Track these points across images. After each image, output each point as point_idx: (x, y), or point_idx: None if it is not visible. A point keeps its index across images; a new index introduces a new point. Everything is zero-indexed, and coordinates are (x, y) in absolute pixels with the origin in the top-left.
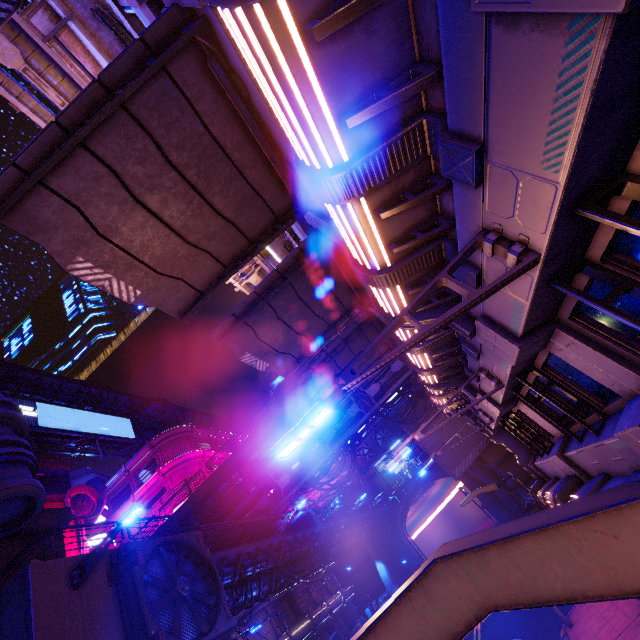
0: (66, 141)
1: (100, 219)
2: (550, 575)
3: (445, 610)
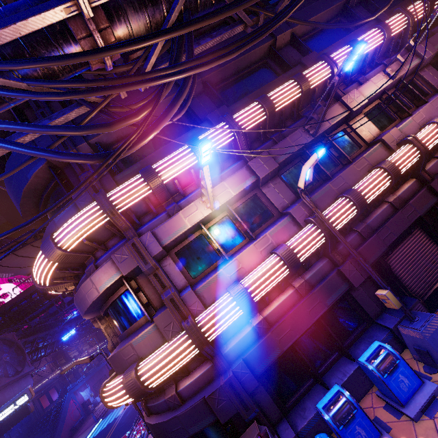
0: (0, 254)
1: (5, 263)
2: (80, 362)
3: (73, 365)
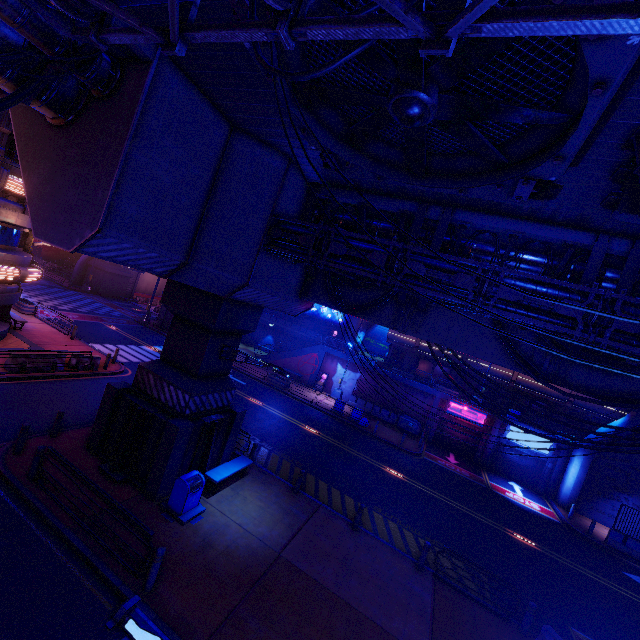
0: None
1: None
2: None
3: None
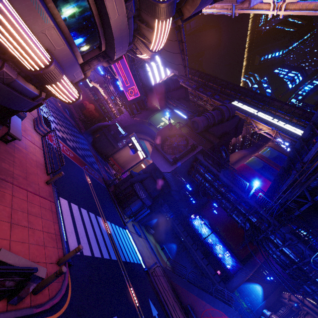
0: None
1: None
2: None
3: None
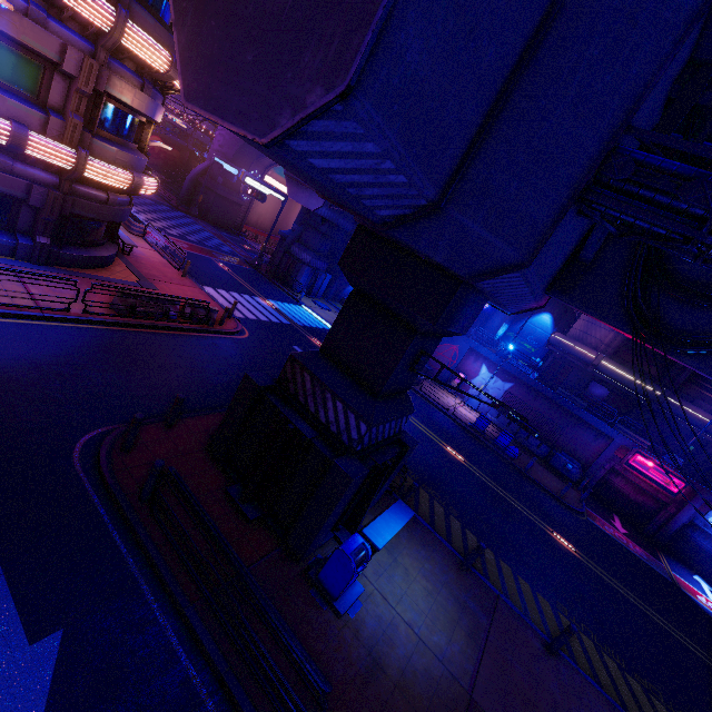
0: None
1: None
2: None
3: None
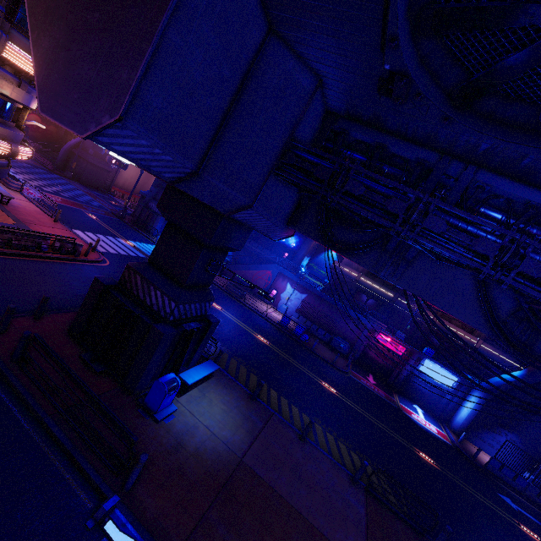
0: None
1: None
2: None
3: None
